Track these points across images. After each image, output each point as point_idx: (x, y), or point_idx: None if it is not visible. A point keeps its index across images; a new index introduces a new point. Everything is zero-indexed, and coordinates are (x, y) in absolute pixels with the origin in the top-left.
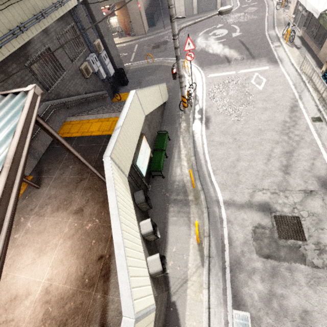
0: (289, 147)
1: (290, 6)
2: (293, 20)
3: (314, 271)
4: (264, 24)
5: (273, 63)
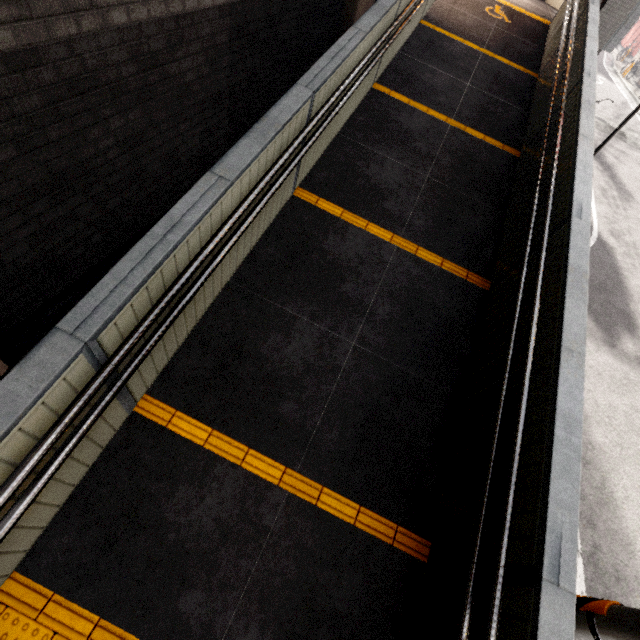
0: (620, 113)
1: (634, 58)
2: (632, 70)
3: (631, 147)
4: (602, 60)
5: (610, 81)
